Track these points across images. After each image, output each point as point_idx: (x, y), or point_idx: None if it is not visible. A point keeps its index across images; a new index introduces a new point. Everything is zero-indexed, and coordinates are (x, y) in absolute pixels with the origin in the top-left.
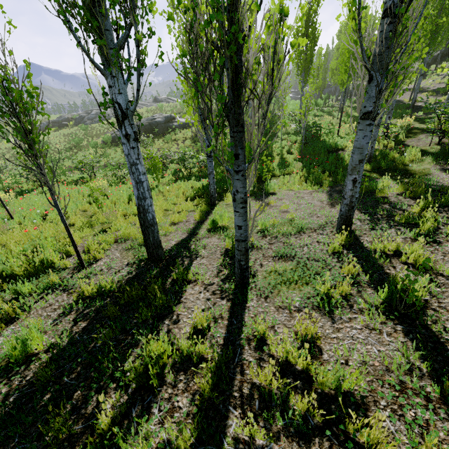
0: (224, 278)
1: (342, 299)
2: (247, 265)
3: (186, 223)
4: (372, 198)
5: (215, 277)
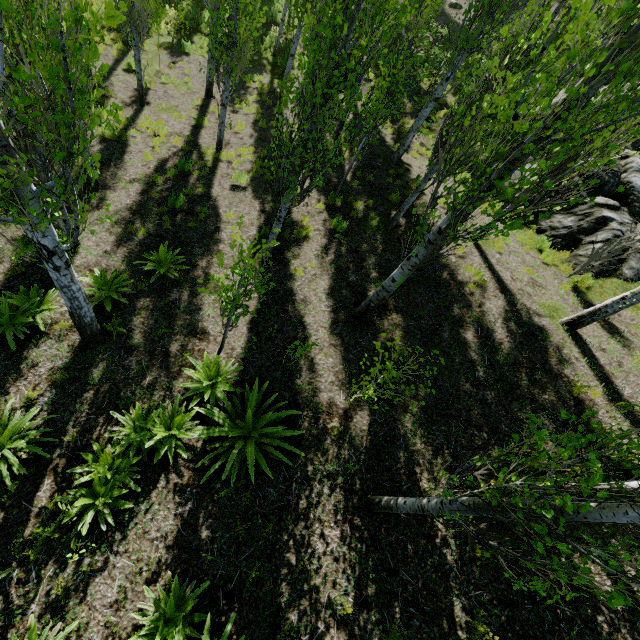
0: (133, 101)
1: (182, 120)
2: (143, 95)
3: (106, 57)
4: (243, 85)
5: (128, 99)
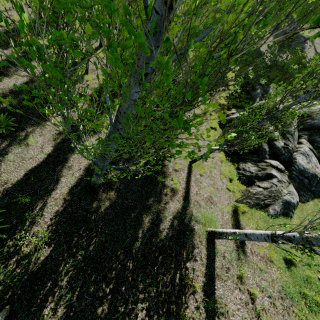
0: None
1: None
2: None
3: None
4: None
5: None
